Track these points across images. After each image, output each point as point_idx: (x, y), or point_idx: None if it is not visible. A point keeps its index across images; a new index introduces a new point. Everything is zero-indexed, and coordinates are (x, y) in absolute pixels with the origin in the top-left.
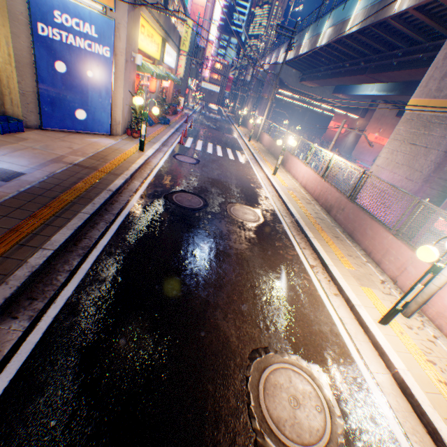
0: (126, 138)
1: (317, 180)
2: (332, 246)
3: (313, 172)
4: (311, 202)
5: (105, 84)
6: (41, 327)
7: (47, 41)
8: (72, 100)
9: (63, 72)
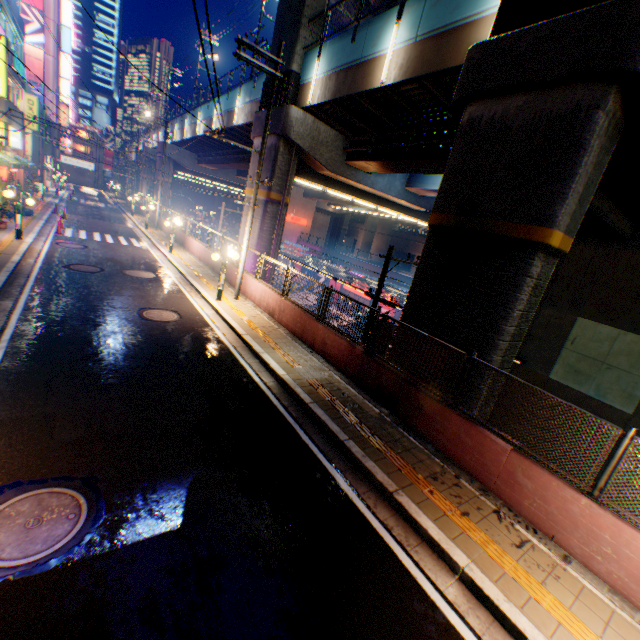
0: None
1: (206, 250)
2: (206, 283)
3: (204, 246)
4: (203, 267)
5: None
6: (23, 303)
7: None
8: None
9: None
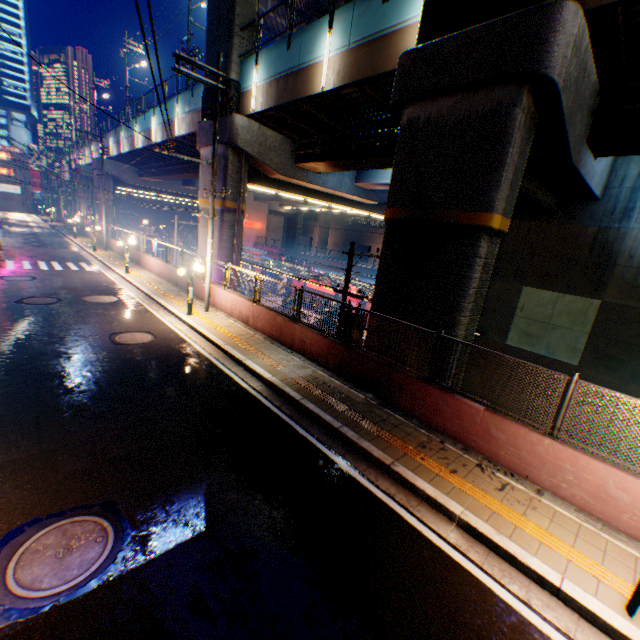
0: None
1: (165, 266)
2: (173, 299)
3: (162, 262)
4: (165, 283)
5: None
6: None
7: None
8: None
9: None
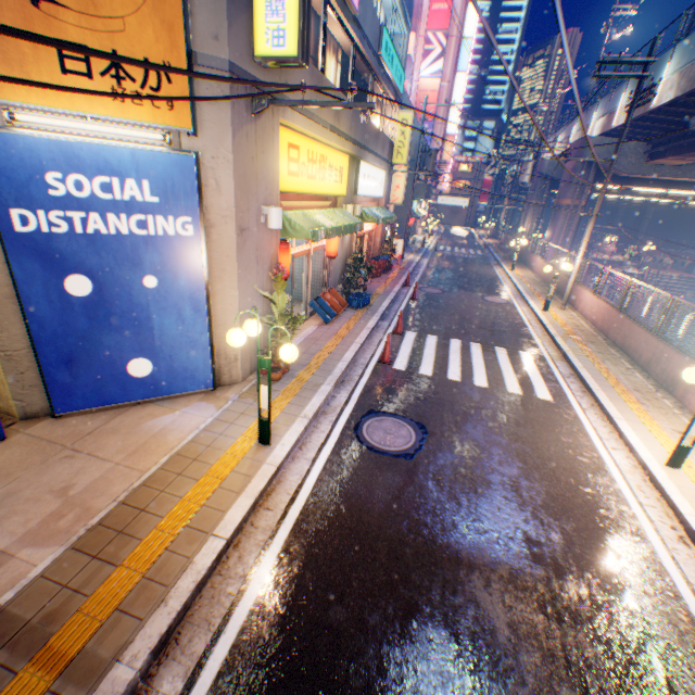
0: (250, 387)
1: None
2: None
3: None
4: None
5: (188, 293)
6: None
7: (39, 240)
8: (116, 343)
9: (85, 295)
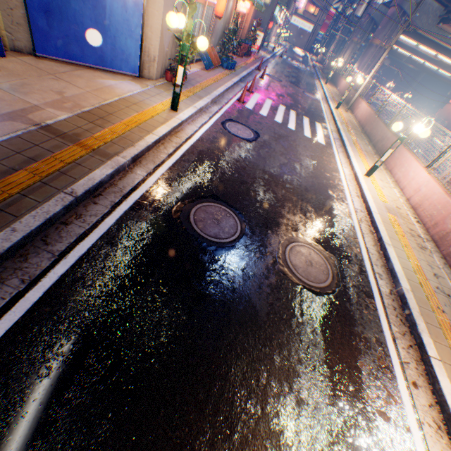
0: (160, 85)
1: (448, 208)
2: None
3: (443, 190)
4: (425, 244)
5: None
6: None
7: None
8: (79, 9)
9: None
